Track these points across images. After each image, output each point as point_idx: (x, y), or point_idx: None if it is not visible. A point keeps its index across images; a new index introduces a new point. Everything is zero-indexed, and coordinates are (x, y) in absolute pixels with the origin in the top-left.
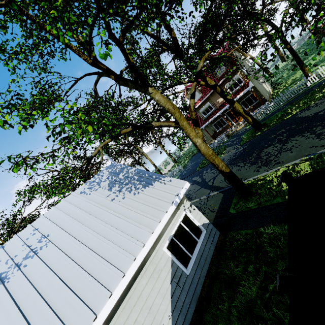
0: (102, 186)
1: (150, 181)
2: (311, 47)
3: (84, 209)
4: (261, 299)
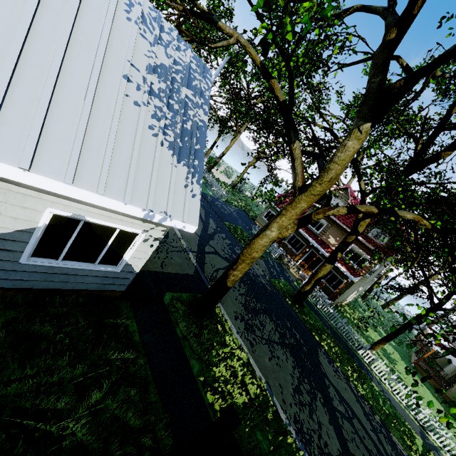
0: (155, 49)
1: (187, 156)
2: (402, 337)
3: (84, 5)
4: (2, 406)
